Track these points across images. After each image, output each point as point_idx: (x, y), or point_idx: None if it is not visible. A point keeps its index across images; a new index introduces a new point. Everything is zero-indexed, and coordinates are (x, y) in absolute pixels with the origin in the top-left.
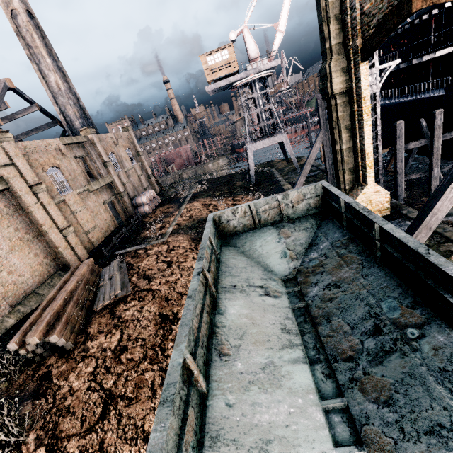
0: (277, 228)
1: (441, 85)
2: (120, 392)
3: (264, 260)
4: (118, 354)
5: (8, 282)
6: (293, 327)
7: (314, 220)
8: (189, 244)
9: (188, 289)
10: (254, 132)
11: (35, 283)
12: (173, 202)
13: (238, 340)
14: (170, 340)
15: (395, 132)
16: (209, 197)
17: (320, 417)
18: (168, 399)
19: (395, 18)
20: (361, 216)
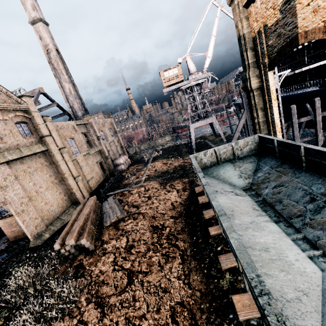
0: (232, 163)
1: (315, 84)
2: (137, 269)
3: (228, 180)
4: (129, 250)
5: (44, 209)
6: (259, 208)
7: (255, 157)
8: (159, 186)
9: (167, 211)
10: (194, 116)
11: (59, 212)
12: (140, 163)
13: (231, 212)
14: (164, 239)
15: (290, 112)
16: (165, 159)
17: (291, 242)
18: (223, 214)
19: (289, 48)
20: (290, 146)
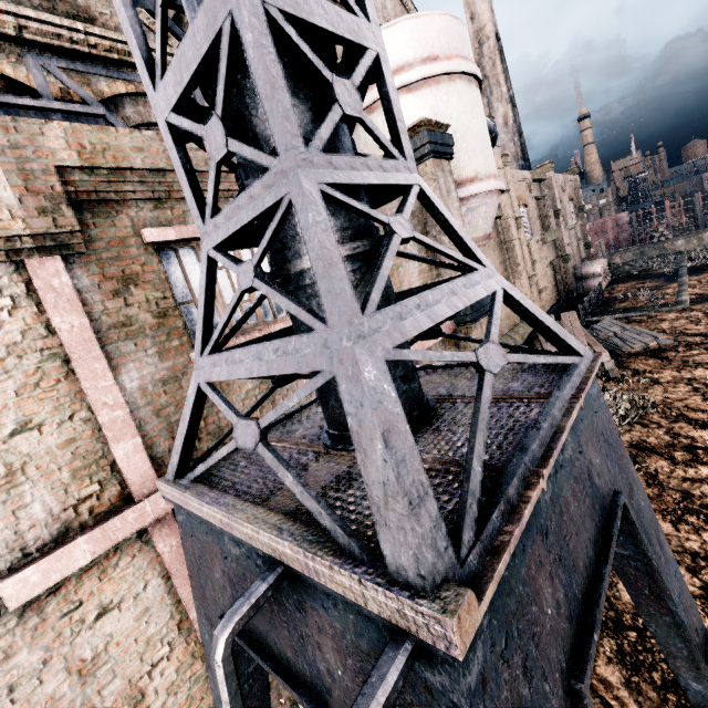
0: None
1: None
2: None
3: None
4: None
5: None
6: None
7: None
8: None
9: None
10: None
11: (506, 326)
12: (646, 278)
13: None
14: None
15: None
16: None
17: None
18: None
19: None
20: None
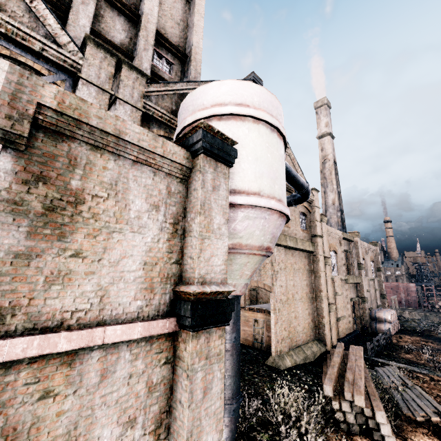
0: None
1: None
2: None
3: None
4: None
5: (292, 323)
6: None
7: None
8: None
9: None
10: None
11: (301, 339)
12: (429, 338)
13: None
14: None
15: None
16: None
17: None
18: None
19: None
20: None
